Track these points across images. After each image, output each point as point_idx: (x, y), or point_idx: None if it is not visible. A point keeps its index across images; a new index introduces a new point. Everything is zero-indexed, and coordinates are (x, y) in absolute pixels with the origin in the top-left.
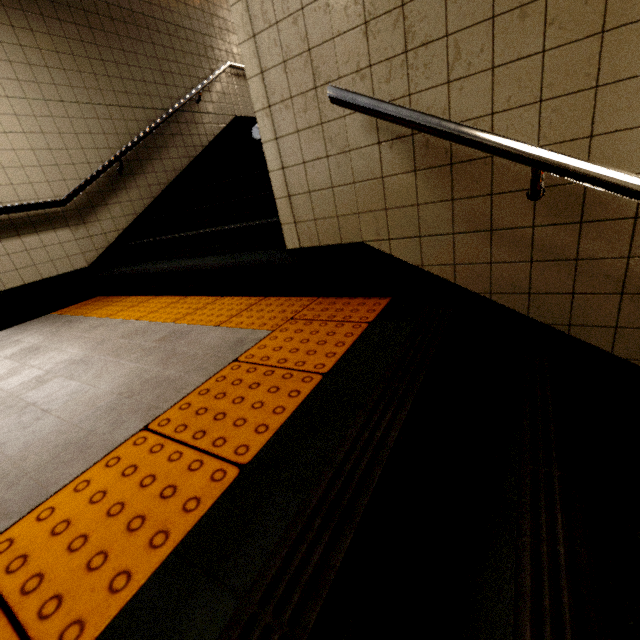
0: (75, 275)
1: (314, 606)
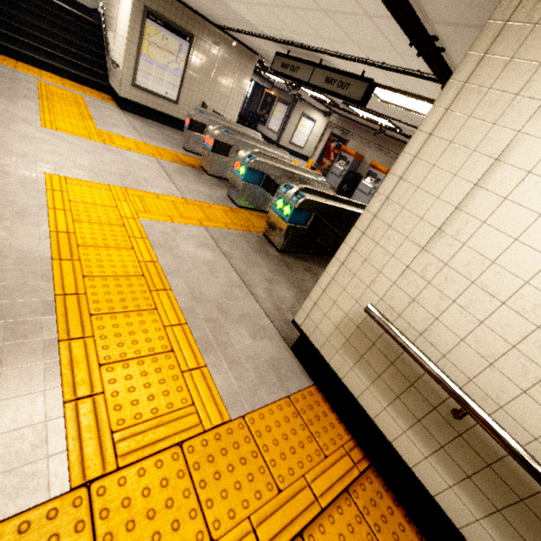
0: (87, 9)
1: (50, 0)
